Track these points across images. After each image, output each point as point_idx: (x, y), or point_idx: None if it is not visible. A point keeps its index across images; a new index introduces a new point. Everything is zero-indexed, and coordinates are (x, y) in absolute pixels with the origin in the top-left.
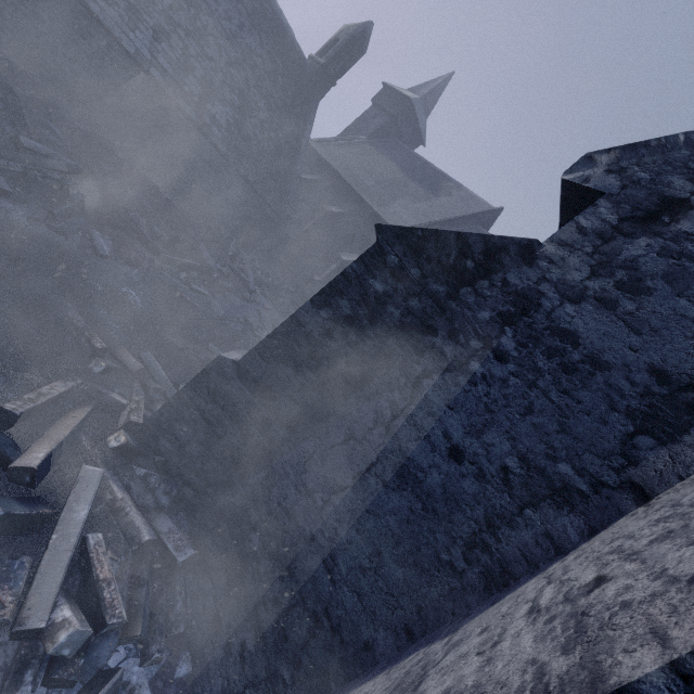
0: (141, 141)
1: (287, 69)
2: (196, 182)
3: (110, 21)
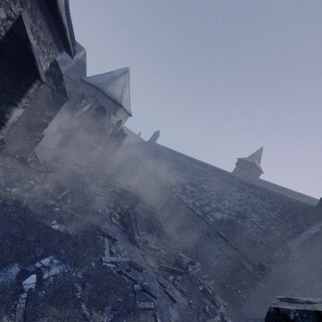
0: (184, 230)
1: (288, 208)
2: (202, 246)
3: (183, 198)
